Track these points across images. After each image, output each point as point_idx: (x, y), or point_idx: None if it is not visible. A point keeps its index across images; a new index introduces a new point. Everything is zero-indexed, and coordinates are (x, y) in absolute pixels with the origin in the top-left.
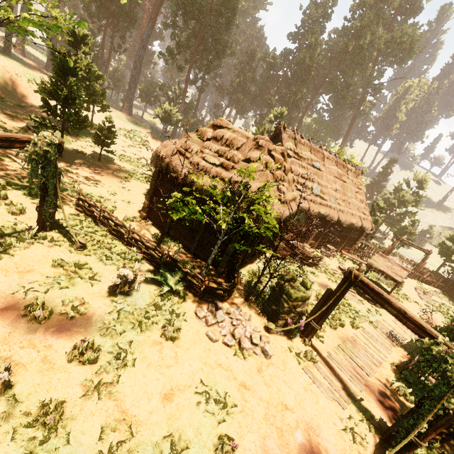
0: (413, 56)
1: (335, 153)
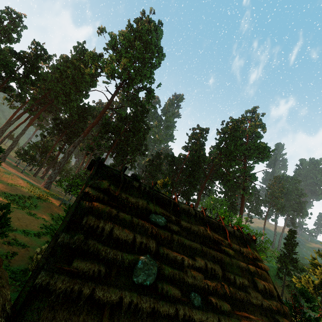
0: (269, 158)
1: (201, 208)
